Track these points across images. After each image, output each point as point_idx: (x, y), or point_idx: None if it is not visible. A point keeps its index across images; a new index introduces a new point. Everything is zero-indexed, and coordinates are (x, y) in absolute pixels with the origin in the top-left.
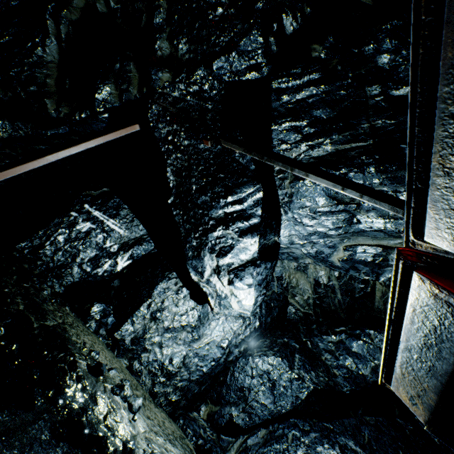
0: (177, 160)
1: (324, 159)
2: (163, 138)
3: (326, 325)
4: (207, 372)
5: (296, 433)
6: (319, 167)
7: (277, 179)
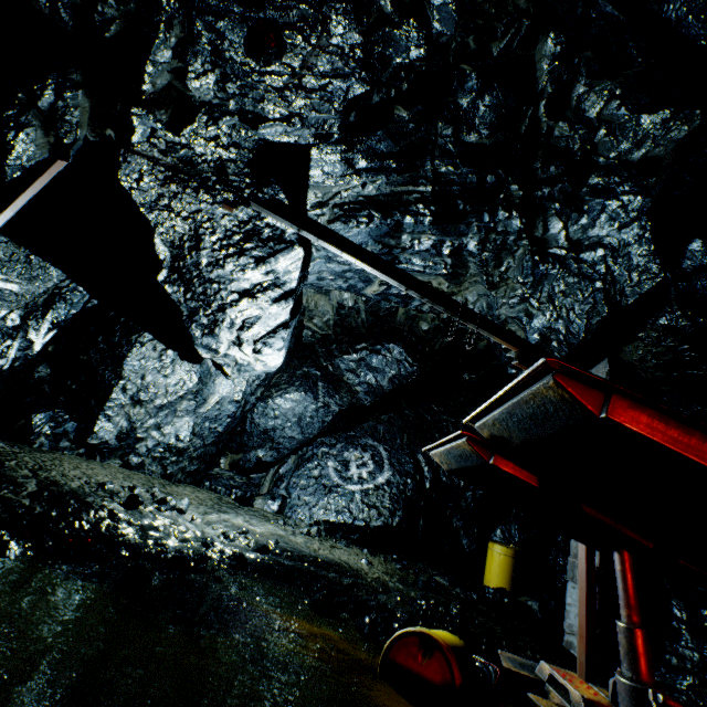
0: (175, 229)
1: (376, 199)
2: (149, 203)
3: (347, 344)
4: (224, 430)
5: (324, 449)
6: (370, 210)
7: (311, 215)
